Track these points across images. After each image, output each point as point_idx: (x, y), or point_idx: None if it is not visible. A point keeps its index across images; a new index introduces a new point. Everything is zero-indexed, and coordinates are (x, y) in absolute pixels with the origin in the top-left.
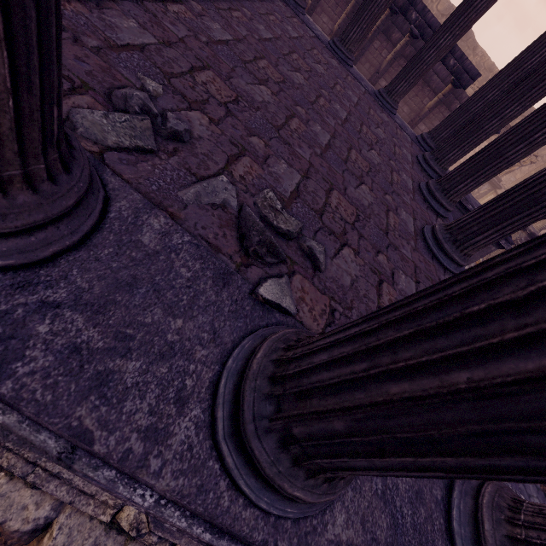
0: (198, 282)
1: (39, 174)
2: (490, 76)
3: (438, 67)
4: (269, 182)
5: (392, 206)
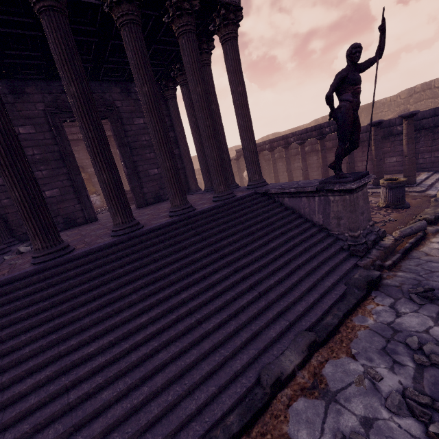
0: None
1: None
2: None
3: None
4: None
5: None
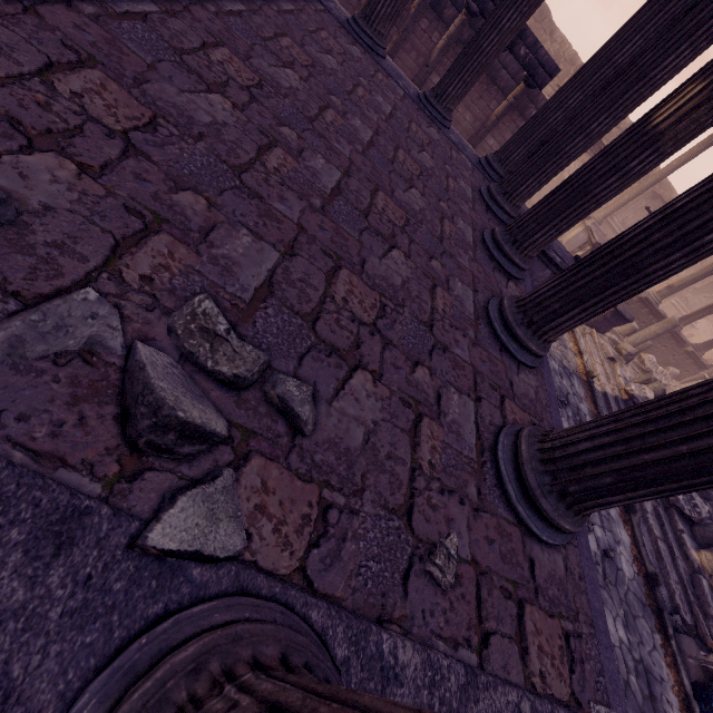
0: None
1: None
2: (573, 70)
3: (506, 58)
4: (209, 279)
5: (440, 276)
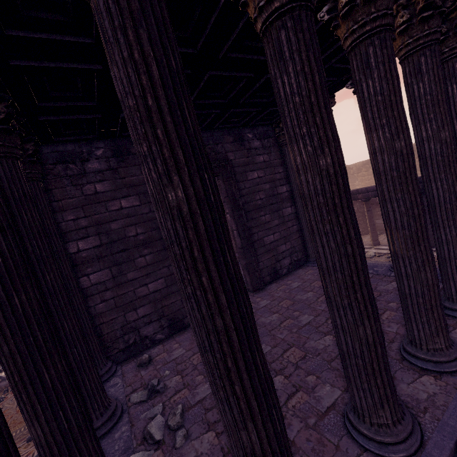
0: (117, 451)
1: (94, 418)
2: None
3: None
4: (187, 399)
5: (308, 385)
